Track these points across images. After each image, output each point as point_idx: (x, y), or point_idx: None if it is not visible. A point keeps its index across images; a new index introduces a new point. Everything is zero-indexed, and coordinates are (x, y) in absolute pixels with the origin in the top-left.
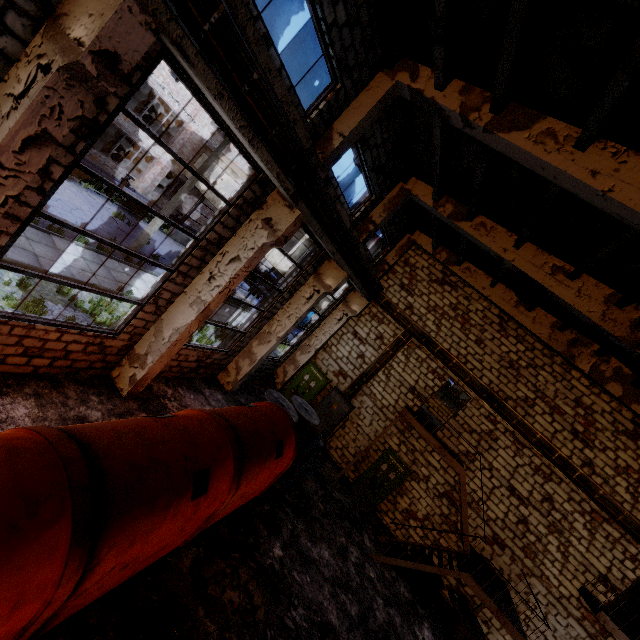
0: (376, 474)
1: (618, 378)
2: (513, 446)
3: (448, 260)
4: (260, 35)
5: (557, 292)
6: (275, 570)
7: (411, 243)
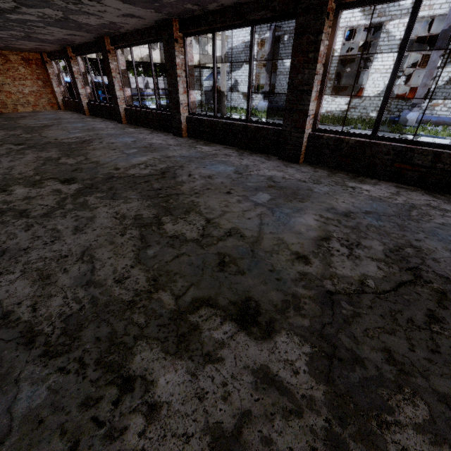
0: None
1: None
2: None
3: None
4: None
5: None
6: None
7: None
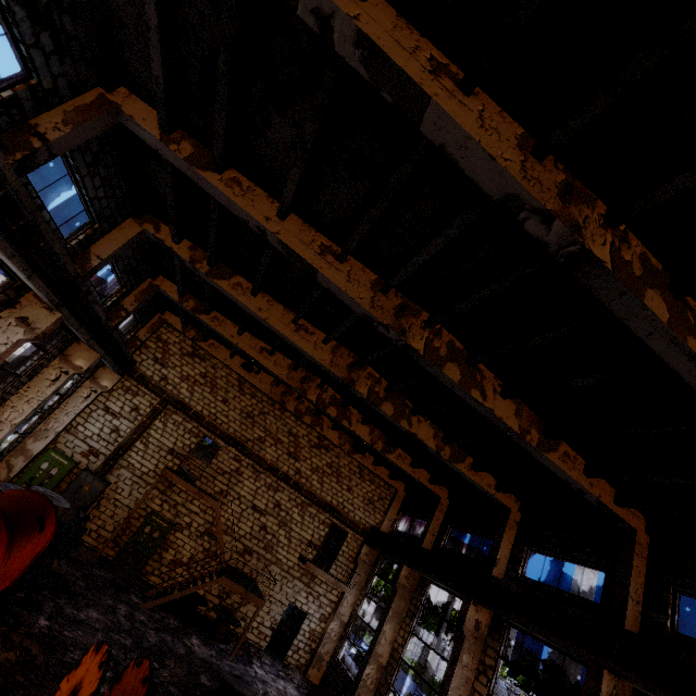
0: (140, 539)
1: (309, 412)
2: (254, 475)
3: (197, 337)
4: (37, 205)
5: (264, 364)
6: (45, 634)
7: (163, 322)
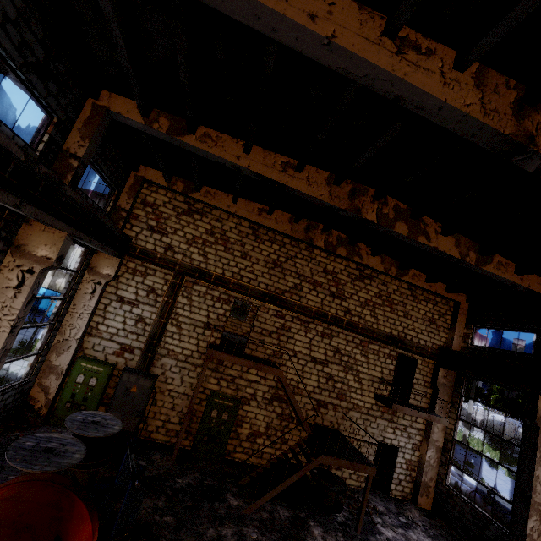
0: (210, 425)
1: (341, 243)
2: (302, 327)
3: (186, 189)
4: None
5: (294, 186)
6: None
7: (140, 180)
